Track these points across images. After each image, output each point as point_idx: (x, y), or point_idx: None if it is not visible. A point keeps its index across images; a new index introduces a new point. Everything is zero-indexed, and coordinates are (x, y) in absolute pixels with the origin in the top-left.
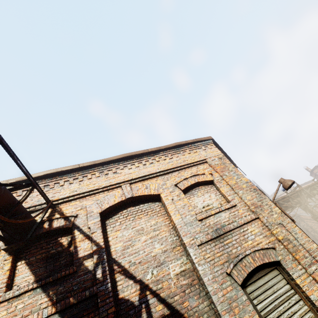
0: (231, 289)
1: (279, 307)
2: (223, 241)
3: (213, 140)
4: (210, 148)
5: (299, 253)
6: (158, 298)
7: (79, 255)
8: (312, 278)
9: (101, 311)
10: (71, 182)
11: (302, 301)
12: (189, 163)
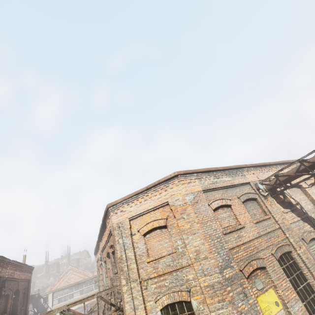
0: None
1: None
2: None
3: None
4: None
5: None
6: None
7: (293, 203)
8: None
9: (312, 221)
10: (269, 171)
11: None
12: None
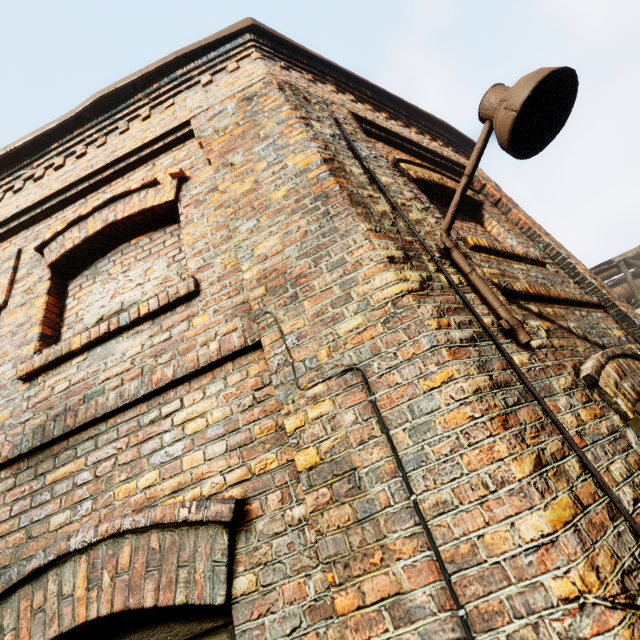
0: None
1: None
2: (48, 471)
3: (269, 37)
4: (231, 72)
5: (371, 576)
6: None
7: None
8: None
9: None
10: None
11: None
12: (118, 158)
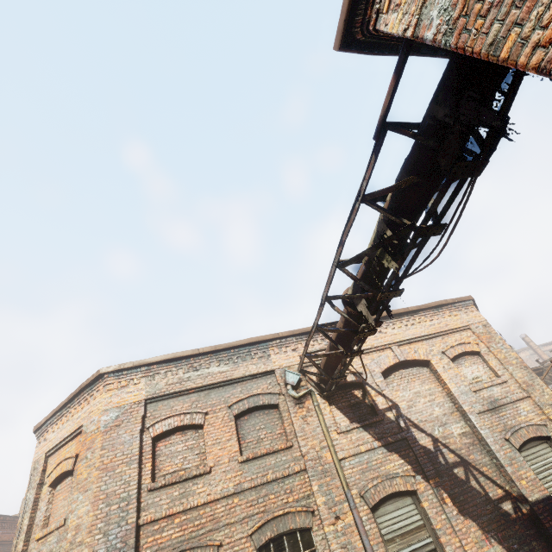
0: (510, 451)
1: (549, 470)
2: (499, 413)
3: (472, 300)
4: (471, 311)
5: None
6: (448, 449)
7: (379, 407)
8: None
9: (414, 450)
10: None
11: None
12: (452, 329)
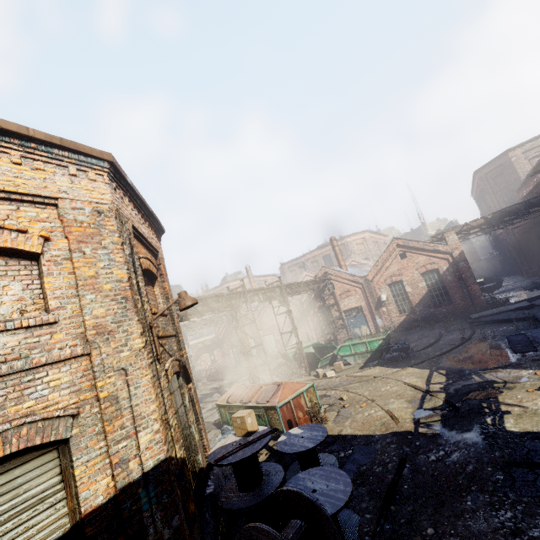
0: None
1: (6, 524)
2: None
3: (115, 166)
4: (91, 180)
5: (118, 422)
6: None
7: None
8: (108, 462)
9: None
10: None
11: (64, 502)
12: None
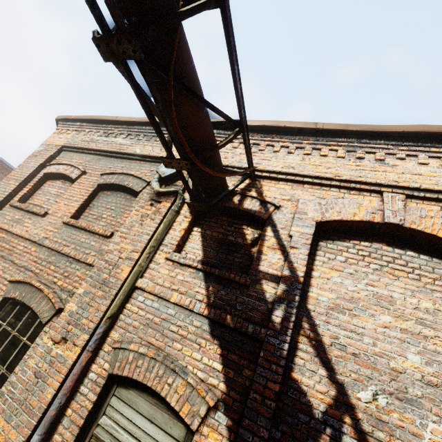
0: None
1: None
2: None
3: None
4: None
5: None
6: None
7: (260, 266)
8: None
9: (258, 372)
10: (291, 151)
11: None
12: None
